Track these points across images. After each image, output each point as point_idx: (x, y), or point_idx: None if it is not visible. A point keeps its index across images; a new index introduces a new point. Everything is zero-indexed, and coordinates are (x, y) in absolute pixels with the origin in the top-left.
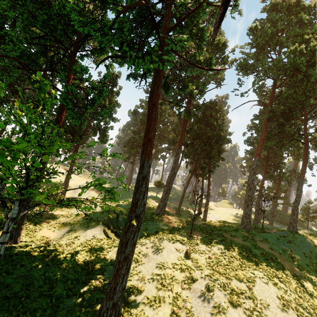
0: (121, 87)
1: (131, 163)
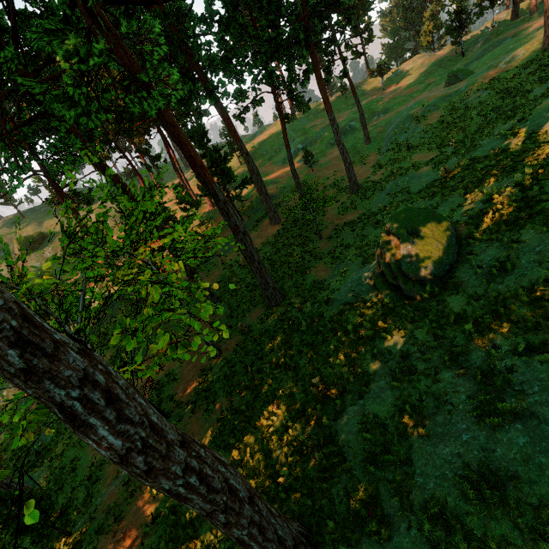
0: None
1: None
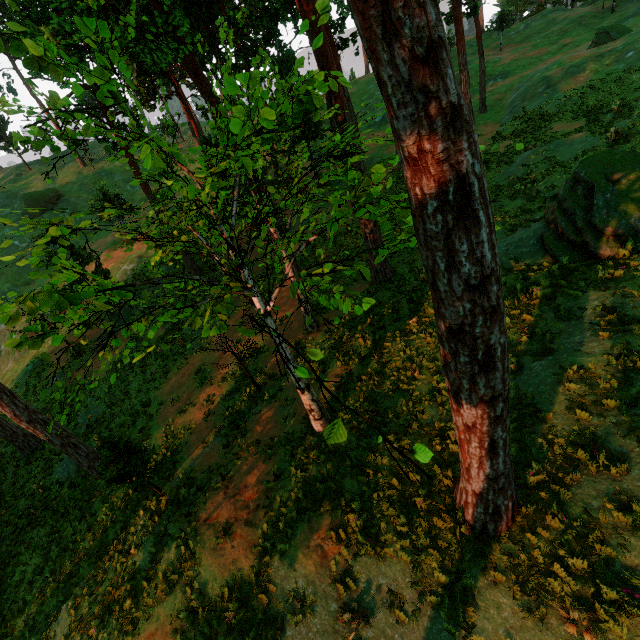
0: None
1: None
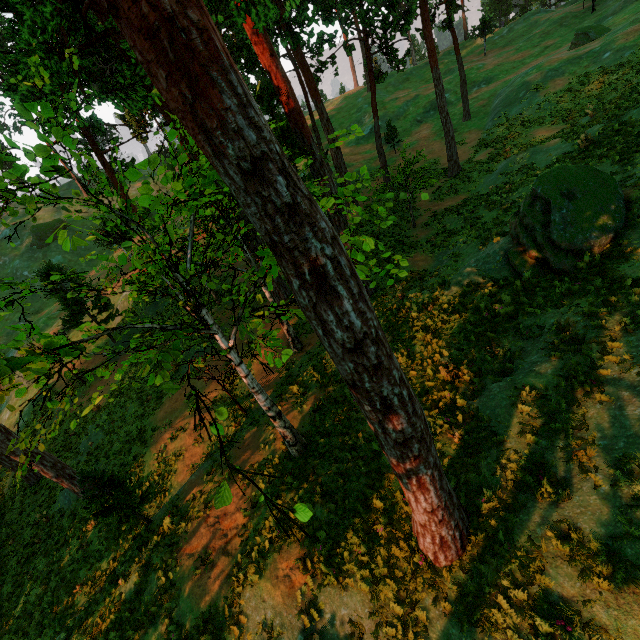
0: None
1: None
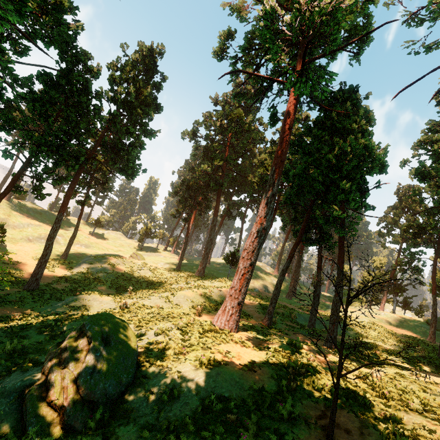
0: (164, 76)
1: (184, 220)
